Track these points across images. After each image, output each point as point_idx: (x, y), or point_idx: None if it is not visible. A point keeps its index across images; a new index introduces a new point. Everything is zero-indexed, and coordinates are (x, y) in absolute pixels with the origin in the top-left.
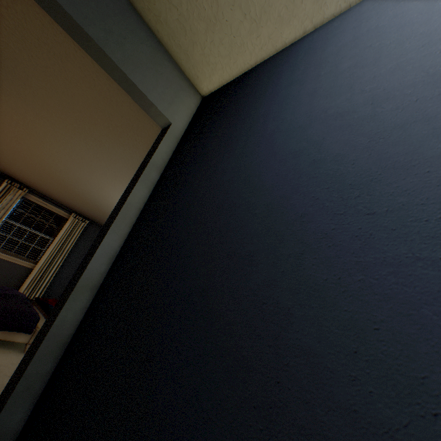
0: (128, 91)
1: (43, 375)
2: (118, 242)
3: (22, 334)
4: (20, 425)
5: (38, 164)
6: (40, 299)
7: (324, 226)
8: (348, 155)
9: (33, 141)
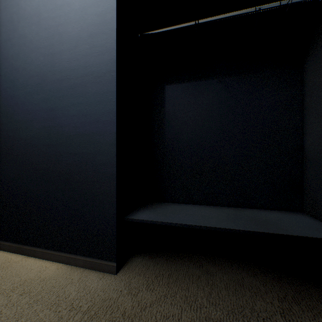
0: None
1: None
2: None
3: None
4: None
5: None
6: None
7: None
8: None
9: None
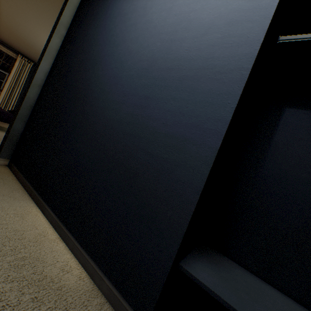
0: None
1: (26, 116)
2: (48, 67)
3: (8, 124)
4: (22, 130)
5: None
6: (12, 111)
7: (106, 59)
8: (119, 34)
9: None
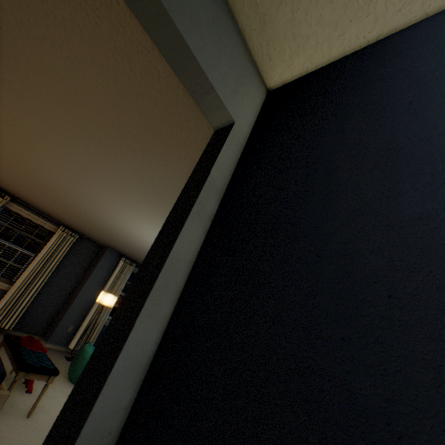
0: (174, 65)
1: None
2: (154, 334)
3: None
4: None
5: (24, 169)
6: (10, 337)
7: None
8: None
9: (18, 142)
